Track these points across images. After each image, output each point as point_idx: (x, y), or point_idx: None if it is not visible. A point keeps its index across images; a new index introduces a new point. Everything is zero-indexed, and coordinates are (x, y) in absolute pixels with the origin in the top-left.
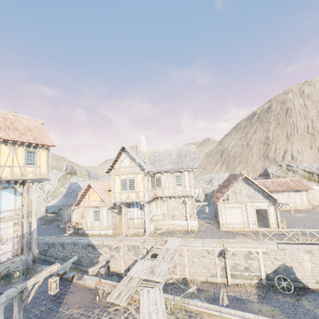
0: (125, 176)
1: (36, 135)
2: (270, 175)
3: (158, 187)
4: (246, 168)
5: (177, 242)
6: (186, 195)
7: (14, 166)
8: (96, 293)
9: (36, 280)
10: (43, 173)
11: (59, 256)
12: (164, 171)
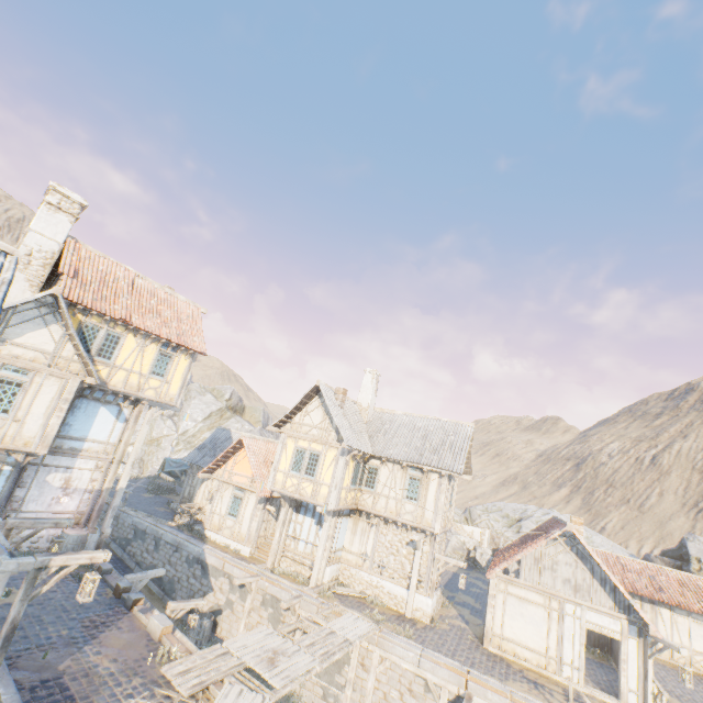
0: (307, 443)
1: (185, 330)
2: (691, 562)
3: (367, 489)
4: (639, 522)
5: (361, 628)
6: (422, 527)
7: (133, 371)
8: (155, 650)
9: (66, 562)
10: (171, 394)
11: (143, 562)
12: (388, 457)
